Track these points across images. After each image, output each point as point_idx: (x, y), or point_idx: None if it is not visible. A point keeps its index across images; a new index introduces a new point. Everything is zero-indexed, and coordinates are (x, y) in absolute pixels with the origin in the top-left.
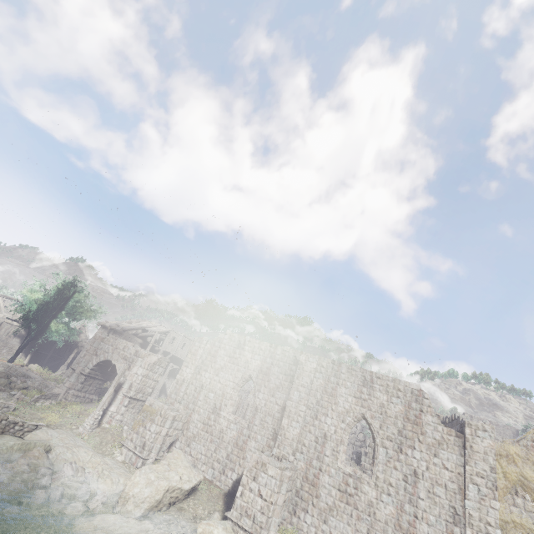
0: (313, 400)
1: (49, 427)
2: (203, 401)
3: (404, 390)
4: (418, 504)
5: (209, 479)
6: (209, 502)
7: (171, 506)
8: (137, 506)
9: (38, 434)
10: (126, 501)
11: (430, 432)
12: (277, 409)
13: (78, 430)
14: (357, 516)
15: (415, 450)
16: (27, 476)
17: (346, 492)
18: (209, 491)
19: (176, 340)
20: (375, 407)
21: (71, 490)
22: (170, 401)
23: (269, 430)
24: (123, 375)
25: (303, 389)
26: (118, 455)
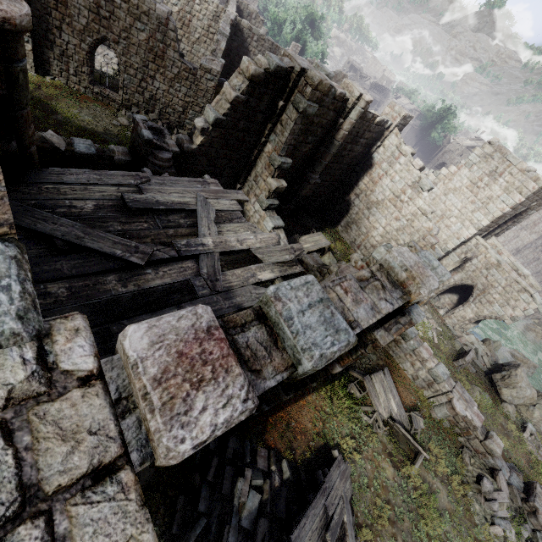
0: None
1: None
2: None
3: None
4: (510, 242)
5: None
6: None
7: None
8: None
9: None
10: None
11: (536, 229)
12: None
13: None
14: None
15: (525, 231)
16: None
17: None
18: None
19: None
20: None
21: None
22: None
23: None
24: None
25: None
26: None
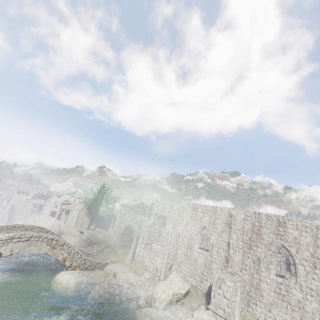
0: (246, 237)
1: (112, 262)
2: (181, 243)
3: (310, 227)
4: None
5: (194, 285)
6: (197, 299)
7: (177, 302)
8: (160, 303)
9: (109, 267)
10: (155, 300)
11: None
12: (224, 244)
13: (125, 263)
14: (291, 308)
15: None
16: (109, 289)
17: (280, 294)
18: (196, 293)
19: (159, 206)
20: (290, 239)
21: (129, 295)
22: (164, 244)
23: (222, 257)
24: (138, 232)
25: (238, 231)
26: (145, 274)
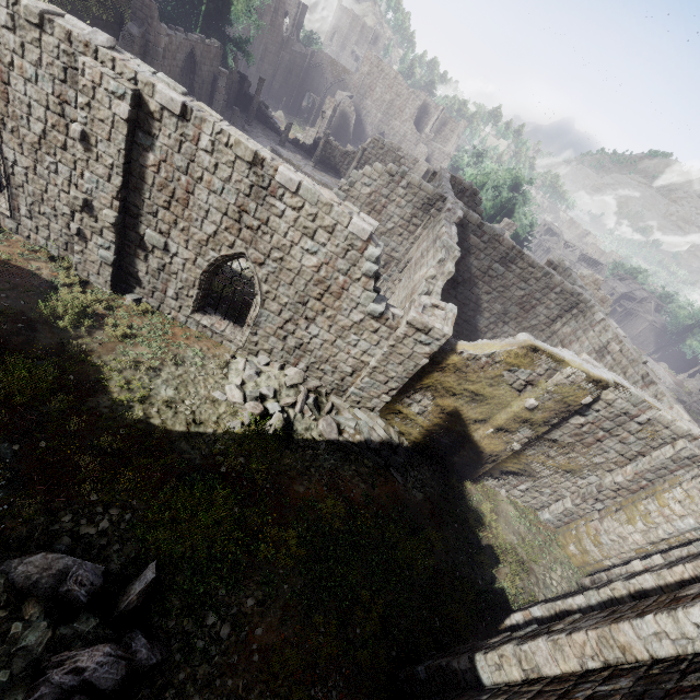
0: None
1: None
2: None
3: None
4: None
5: None
6: None
7: None
8: None
9: None
10: None
11: None
12: None
13: None
14: None
15: None
16: None
17: None
18: None
19: None
20: None
21: None
22: None
23: None
24: None
25: None
26: None
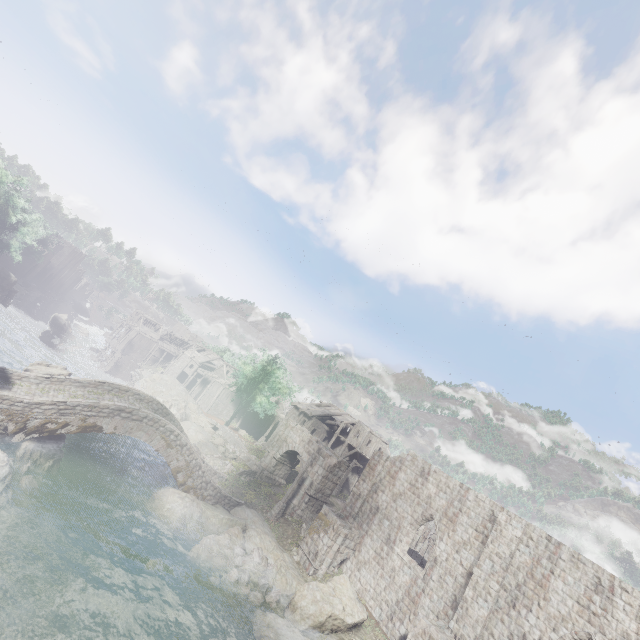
0: (511, 579)
1: (247, 504)
2: (377, 526)
3: None
4: None
5: (375, 618)
6: None
7: (333, 633)
8: (303, 618)
9: (239, 511)
10: (294, 609)
11: None
12: (461, 571)
13: (267, 515)
14: None
15: None
16: (229, 550)
17: None
18: (373, 633)
19: (361, 435)
20: (611, 633)
21: (256, 576)
22: (345, 514)
23: (447, 594)
24: (306, 471)
25: (498, 559)
26: (294, 553)
